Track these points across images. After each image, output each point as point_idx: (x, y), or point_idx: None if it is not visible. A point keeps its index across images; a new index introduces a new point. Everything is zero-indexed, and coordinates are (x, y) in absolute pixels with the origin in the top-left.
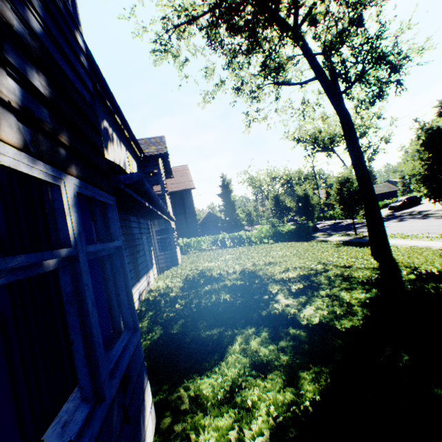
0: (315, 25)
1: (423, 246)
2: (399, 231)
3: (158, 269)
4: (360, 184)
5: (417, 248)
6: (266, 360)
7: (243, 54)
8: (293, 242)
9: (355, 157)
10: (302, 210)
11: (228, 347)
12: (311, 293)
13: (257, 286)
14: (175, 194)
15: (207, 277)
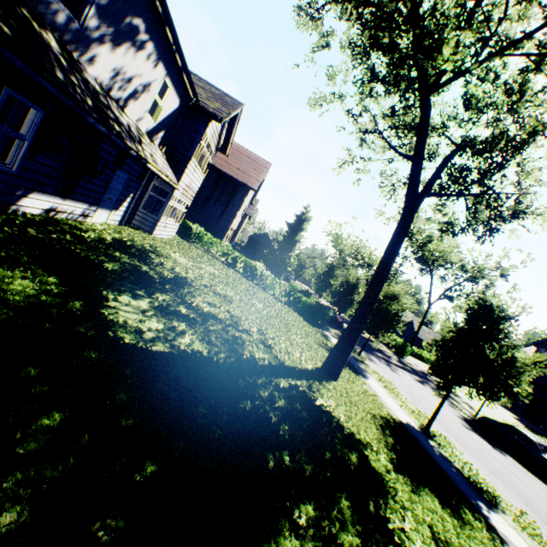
0: (469, 108)
1: (383, 402)
2: (398, 384)
3: (125, 221)
4: (365, 294)
5: (374, 398)
6: (1, 287)
7: (370, 78)
8: (298, 314)
9: (382, 264)
10: (340, 297)
11: (6, 268)
12: (177, 320)
13: (157, 286)
14: (232, 181)
15: (142, 254)
